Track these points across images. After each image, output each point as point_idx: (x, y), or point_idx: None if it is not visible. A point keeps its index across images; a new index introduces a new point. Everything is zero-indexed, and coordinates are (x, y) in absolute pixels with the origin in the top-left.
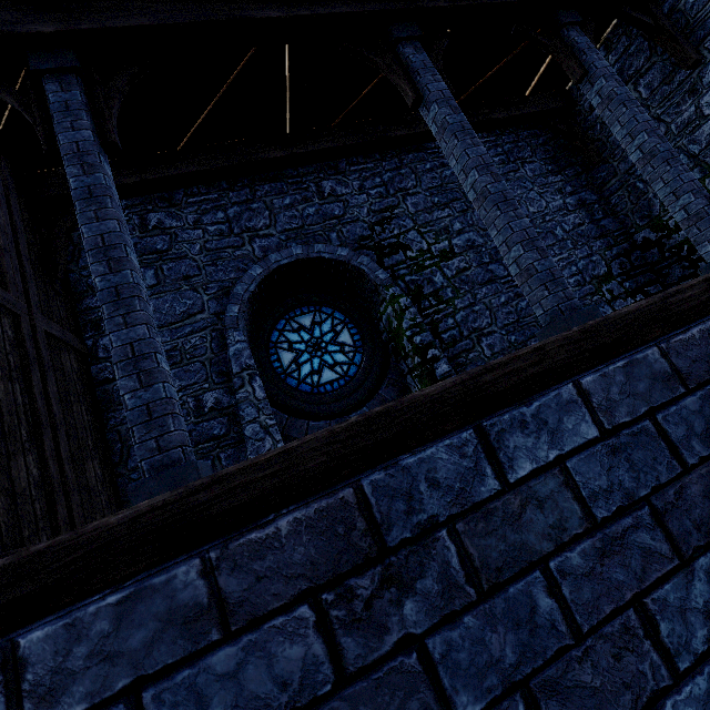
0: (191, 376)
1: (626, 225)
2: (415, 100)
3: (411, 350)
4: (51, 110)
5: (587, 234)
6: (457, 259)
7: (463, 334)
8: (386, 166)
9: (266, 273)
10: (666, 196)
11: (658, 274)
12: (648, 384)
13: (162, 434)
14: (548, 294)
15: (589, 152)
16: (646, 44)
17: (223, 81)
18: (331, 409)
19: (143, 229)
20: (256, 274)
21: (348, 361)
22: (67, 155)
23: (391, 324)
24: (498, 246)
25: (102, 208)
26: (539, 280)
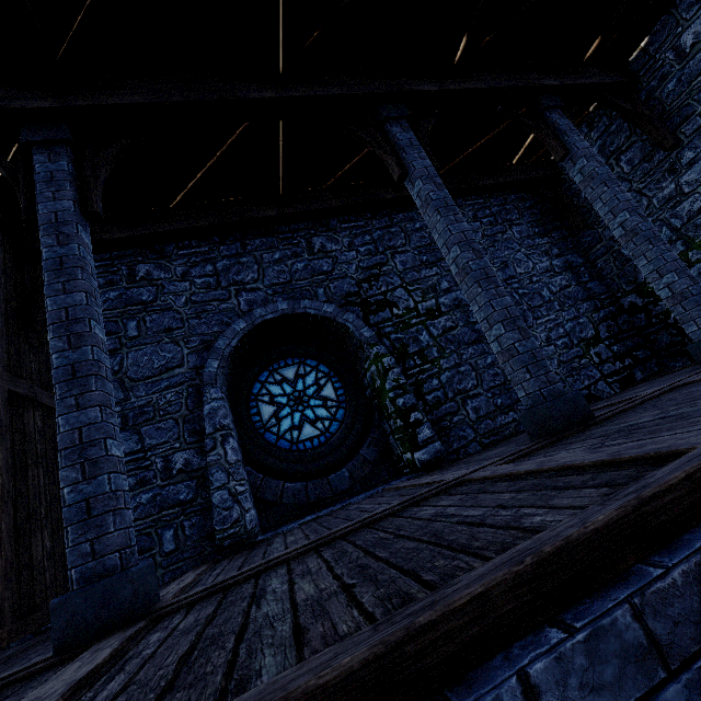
0: (162, 434)
1: (612, 289)
2: (400, 175)
3: (393, 411)
4: (36, 180)
5: (574, 296)
6: (444, 317)
7: (447, 396)
8: (376, 225)
9: (250, 328)
10: (649, 273)
11: (646, 339)
12: (617, 667)
13: (99, 535)
14: (530, 377)
15: (574, 218)
16: (625, 125)
17: (217, 148)
18: (309, 469)
19: (131, 279)
20: (240, 329)
21: (331, 416)
22: (43, 225)
23: (374, 382)
24: (480, 322)
25: (71, 279)
26: (521, 361)
